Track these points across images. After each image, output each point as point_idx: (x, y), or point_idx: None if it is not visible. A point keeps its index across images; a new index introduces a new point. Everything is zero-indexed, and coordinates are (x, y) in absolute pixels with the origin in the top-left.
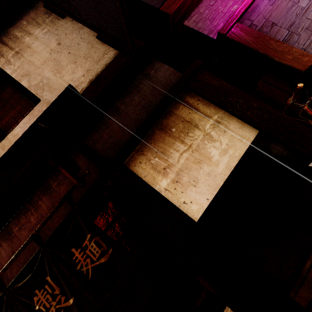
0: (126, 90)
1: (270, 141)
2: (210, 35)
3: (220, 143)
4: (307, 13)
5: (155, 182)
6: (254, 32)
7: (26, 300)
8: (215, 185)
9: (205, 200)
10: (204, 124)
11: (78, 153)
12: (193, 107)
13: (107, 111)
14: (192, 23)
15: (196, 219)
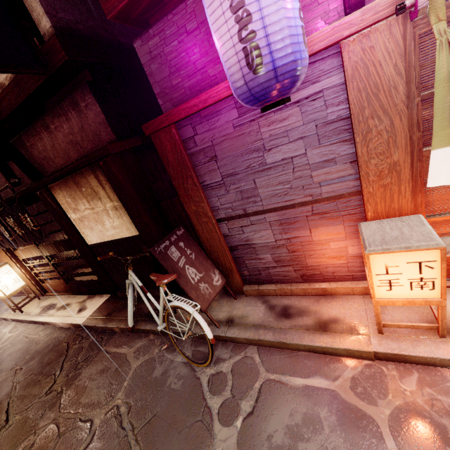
0: (56, 109)
1: (144, 244)
2: (160, 99)
3: (113, 221)
4: (260, 175)
5: (68, 212)
6: (181, 156)
7: (3, 218)
8: (103, 238)
9: (95, 240)
10: (107, 202)
11: (20, 146)
12: (101, 184)
13: (38, 122)
14: (145, 54)
15: (88, 243)
